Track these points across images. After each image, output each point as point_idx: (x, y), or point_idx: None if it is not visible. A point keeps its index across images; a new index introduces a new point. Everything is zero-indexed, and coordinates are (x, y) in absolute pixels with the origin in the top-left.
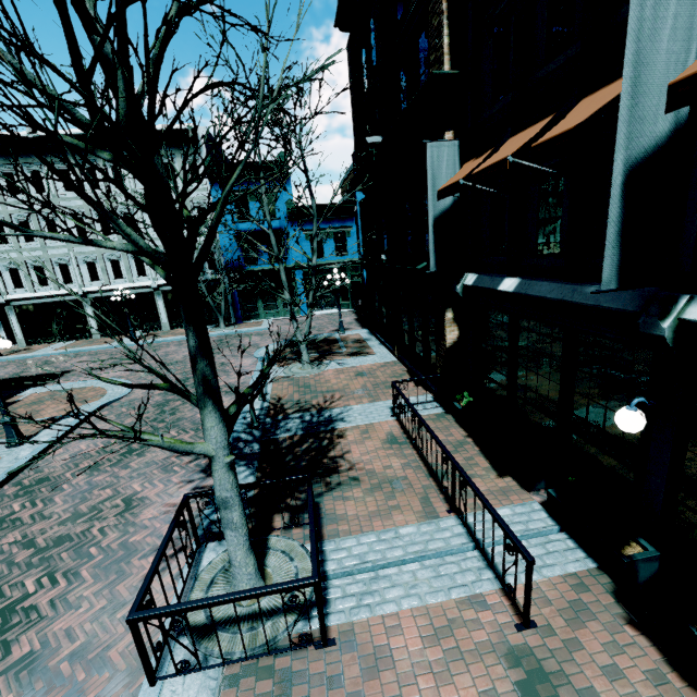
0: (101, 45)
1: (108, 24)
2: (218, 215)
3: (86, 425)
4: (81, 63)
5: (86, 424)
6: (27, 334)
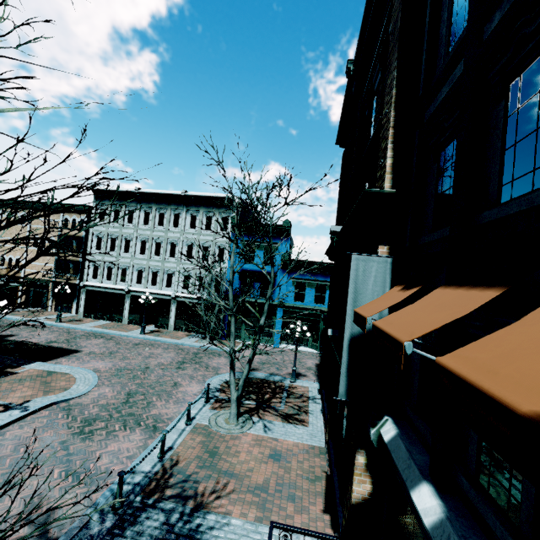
0: None
1: None
2: None
3: (19, 423)
4: None
5: (21, 422)
6: (86, 310)
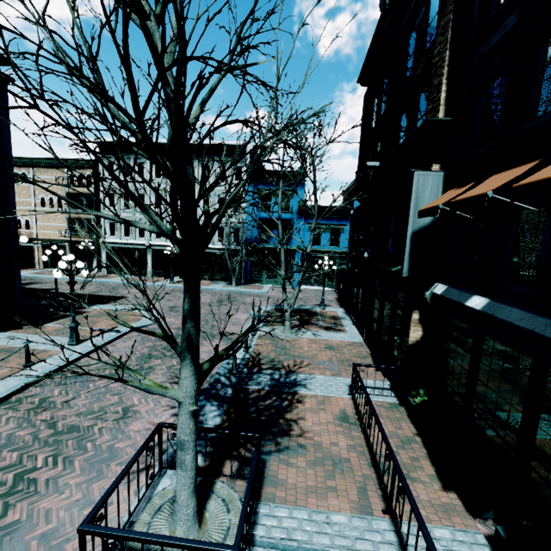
0: (152, 92)
1: (157, 79)
2: (221, 214)
3: (121, 340)
4: (138, 104)
5: (121, 339)
6: (109, 266)
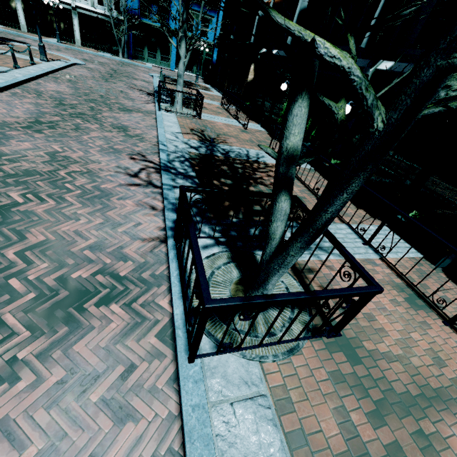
0: None
1: None
2: None
3: (73, 68)
4: None
5: (73, 67)
6: None
